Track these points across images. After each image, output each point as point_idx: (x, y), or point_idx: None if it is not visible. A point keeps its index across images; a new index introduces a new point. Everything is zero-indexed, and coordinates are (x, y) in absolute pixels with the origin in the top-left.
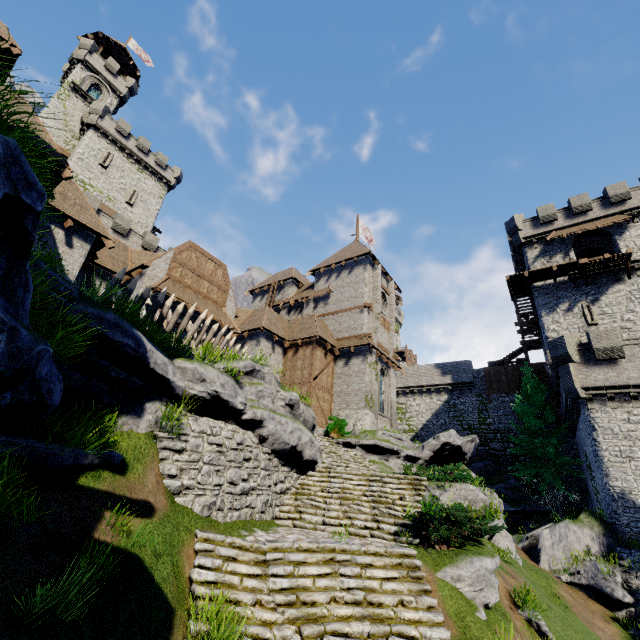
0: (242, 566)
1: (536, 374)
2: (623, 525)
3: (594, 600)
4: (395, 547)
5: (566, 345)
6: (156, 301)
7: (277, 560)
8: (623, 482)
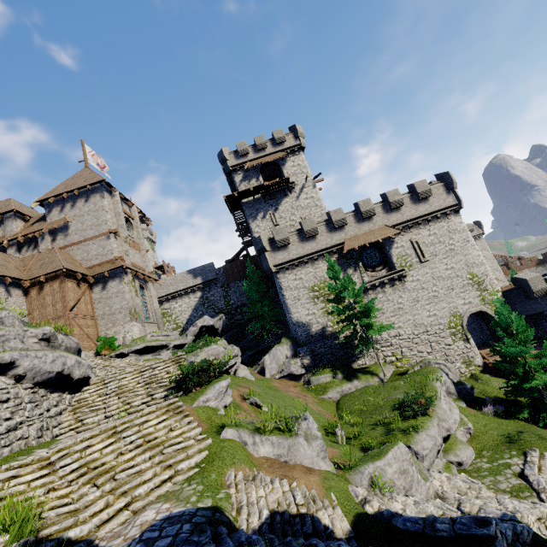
0: (26, 476)
1: (254, 263)
2: (299, 336)
3: (291, 380)
4: (164, 403)
5: (262, 241)
6: None
7: (63, 457)
8: (297, 313)
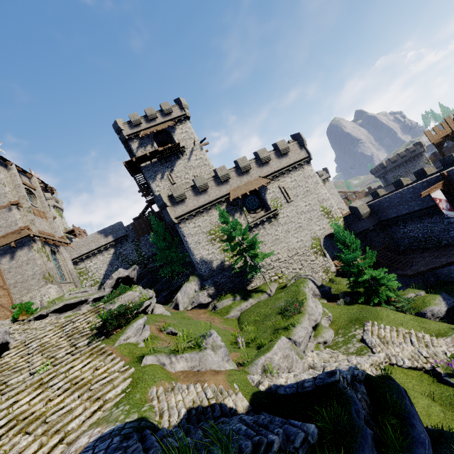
0: None
1: (159, 217)
2: (204, 272)
3: (201, 309)
4: (87, 348)
5: (163, 198)
6: None
7: None
8: (199, 254)
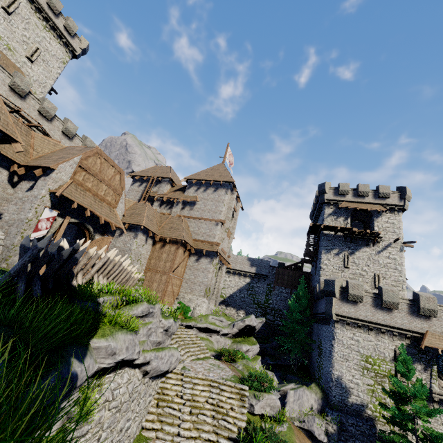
0: None
1: (304, 280)
2: (332, 396)
3: (308, 437)
4: None
5: (335, 286)
6: (74, 258)
7: None
8: (339, 372)
